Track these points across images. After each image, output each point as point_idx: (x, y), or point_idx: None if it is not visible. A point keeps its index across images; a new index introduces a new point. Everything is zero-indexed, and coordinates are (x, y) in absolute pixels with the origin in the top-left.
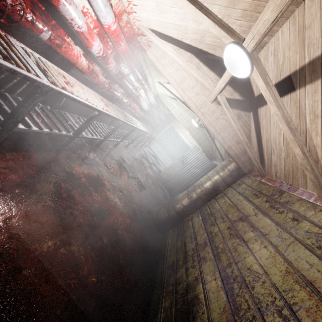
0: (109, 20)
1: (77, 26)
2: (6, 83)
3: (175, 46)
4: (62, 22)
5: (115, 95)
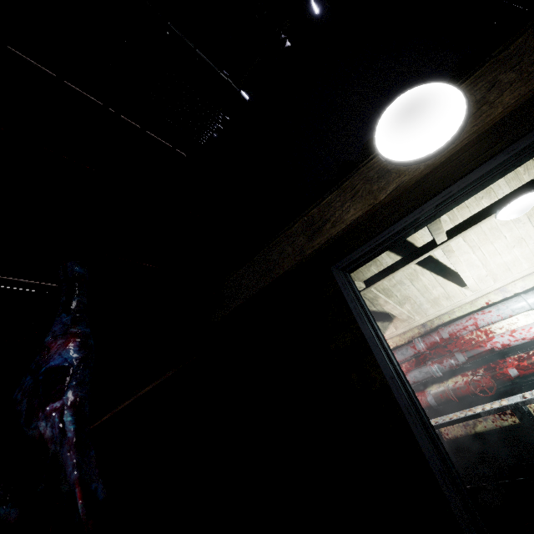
0: None
1: None
2: None
3: None
4: None
5: (426, 402)
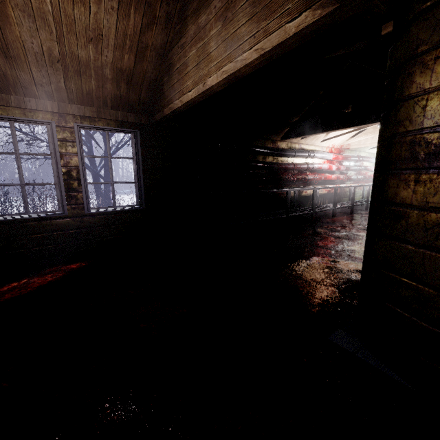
0: (332, 156)
1: (326, 168)
2: (318, 204)
3: (361, 132)
4: (320, 172)
5: (352, 178)
